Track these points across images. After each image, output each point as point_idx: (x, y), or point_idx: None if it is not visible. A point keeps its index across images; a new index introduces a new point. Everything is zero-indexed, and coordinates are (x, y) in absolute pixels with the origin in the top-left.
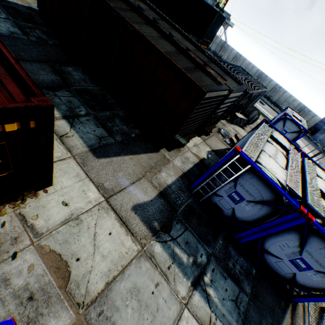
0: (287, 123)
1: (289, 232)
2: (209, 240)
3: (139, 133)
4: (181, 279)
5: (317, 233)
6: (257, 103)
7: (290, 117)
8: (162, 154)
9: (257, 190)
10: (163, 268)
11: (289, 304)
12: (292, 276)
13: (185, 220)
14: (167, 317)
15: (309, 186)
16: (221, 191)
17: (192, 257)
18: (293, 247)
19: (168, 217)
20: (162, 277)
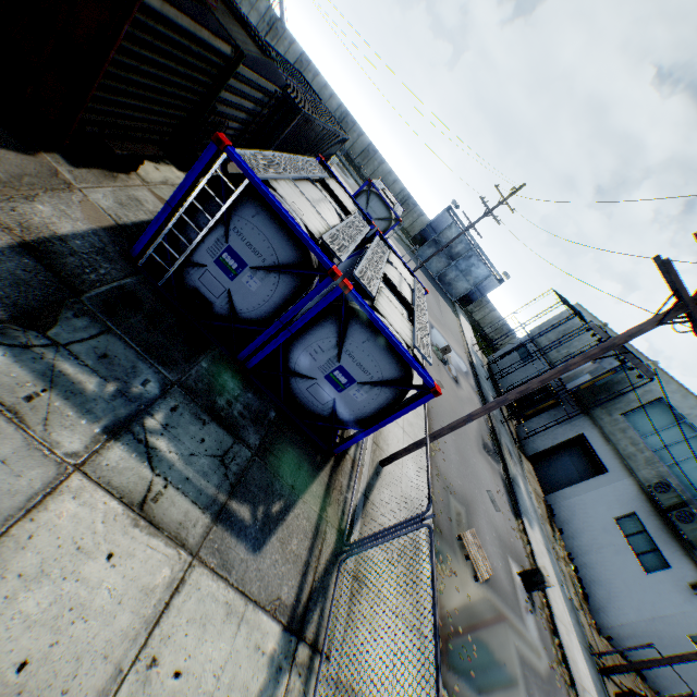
0: (372, 201)
1: (323, 325)
2: (174, 359)
3: None
4: (72, 421)
5: (360, 317)
6: (336, 170)
7: (377, 190)
8: (46, 165)
9: (267, 241)
10: (7, 399)
11: (330, 460)
12: (333, 407)
13: (106, 315)
14: (8, 493)
15: (367, 262)
16: (202, 252)
17: (117, 384)
18: (329, 350)
19: (46, 300)
20: (2, 416)
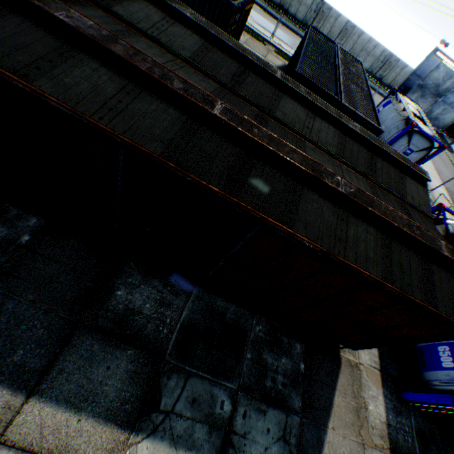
0: (413, 139)
1: None
2: None
3: (303, 351)
4: None
5: None
6: None
7: (420, 130)
8: (346, 363)
9: None
10: None
11: None
12: None
13: None
14: None
15: None
16: None
17: None
18: None
19: None
20: None
